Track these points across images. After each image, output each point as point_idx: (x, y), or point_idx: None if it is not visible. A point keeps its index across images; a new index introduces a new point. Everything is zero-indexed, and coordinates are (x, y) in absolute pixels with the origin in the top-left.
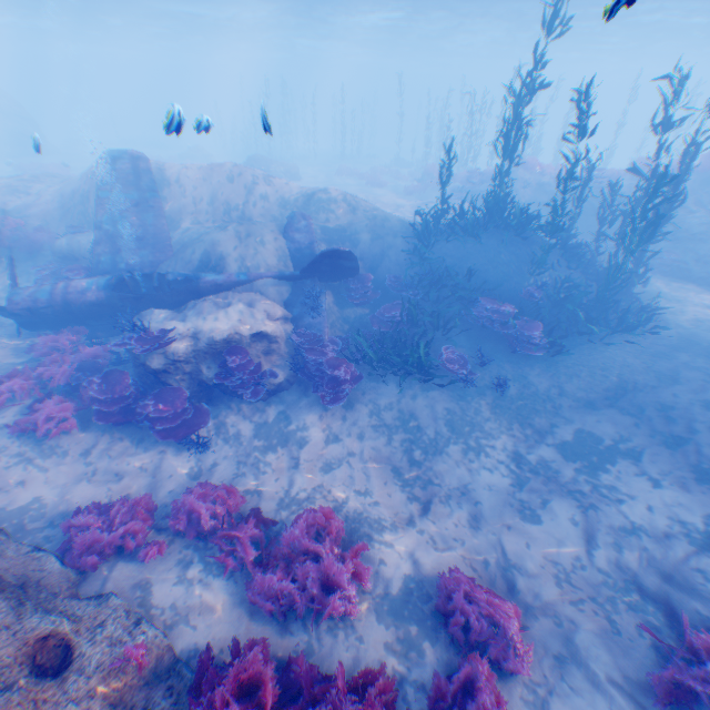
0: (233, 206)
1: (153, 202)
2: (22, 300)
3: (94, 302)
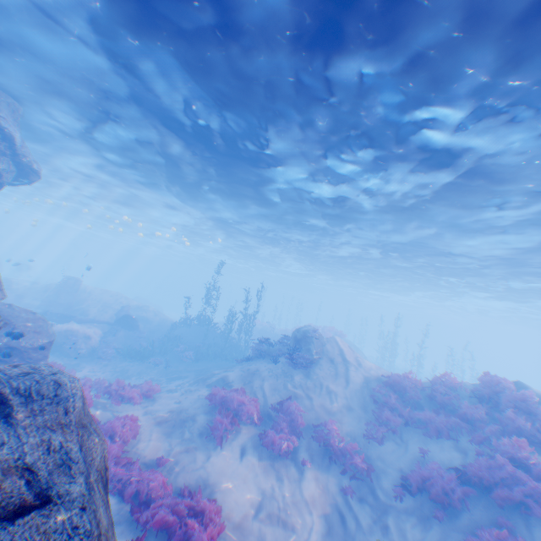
0: (108, 303)
1: (76, 293)
2: None
3: None
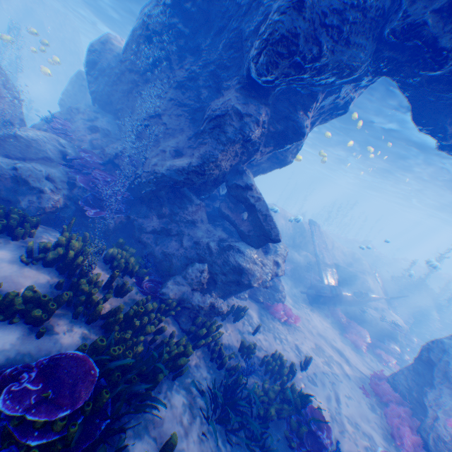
0: (328, 249)
1: (327, 247)
2: (328, 293)
3: (346, 298)
